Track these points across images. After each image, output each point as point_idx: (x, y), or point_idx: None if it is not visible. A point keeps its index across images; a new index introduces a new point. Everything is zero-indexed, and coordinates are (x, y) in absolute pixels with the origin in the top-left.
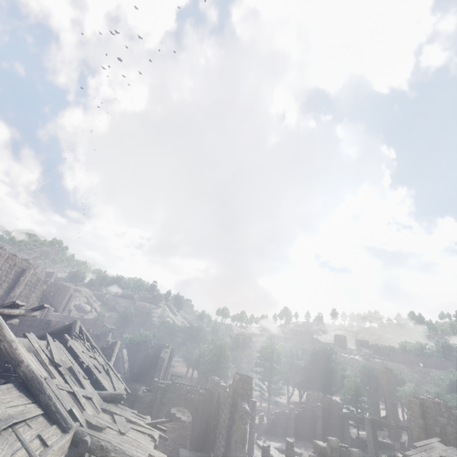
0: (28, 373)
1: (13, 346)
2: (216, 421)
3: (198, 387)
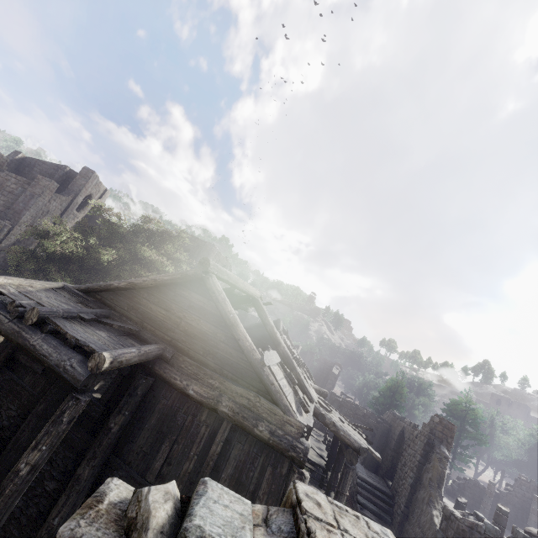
0: (285, 352)
1: (274, 330)
2: (395, 453)
3: (373, 414)
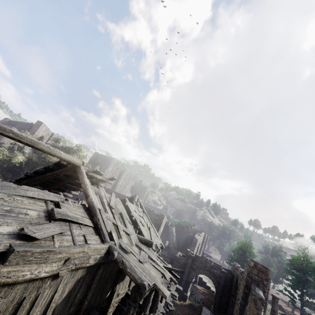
0: (90, 202)
1: (87, 187)
2: (234, 299)
3: (221, 266)
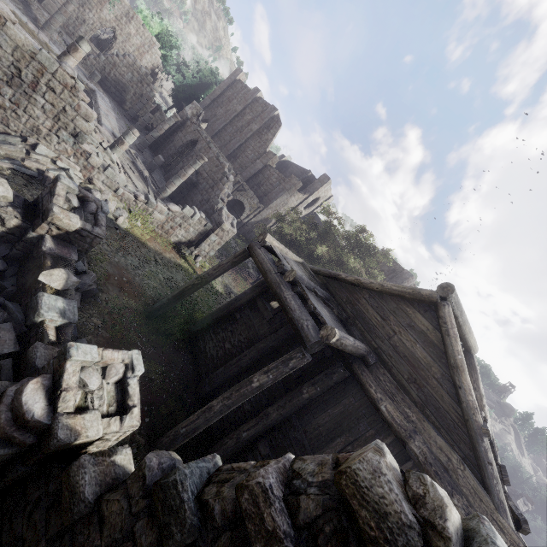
0: None
1: (483, 401)
2: None
3: None
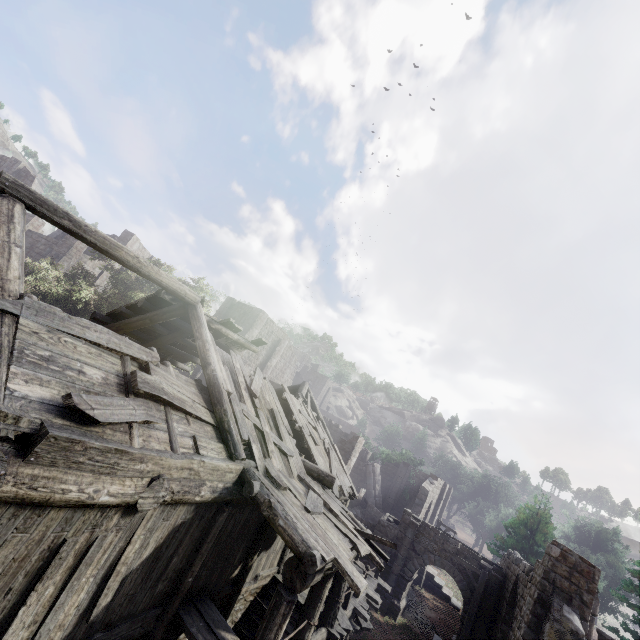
0: (212, 377)
1: (206, 347)
2: (507, 627)
3: (478, 554)
